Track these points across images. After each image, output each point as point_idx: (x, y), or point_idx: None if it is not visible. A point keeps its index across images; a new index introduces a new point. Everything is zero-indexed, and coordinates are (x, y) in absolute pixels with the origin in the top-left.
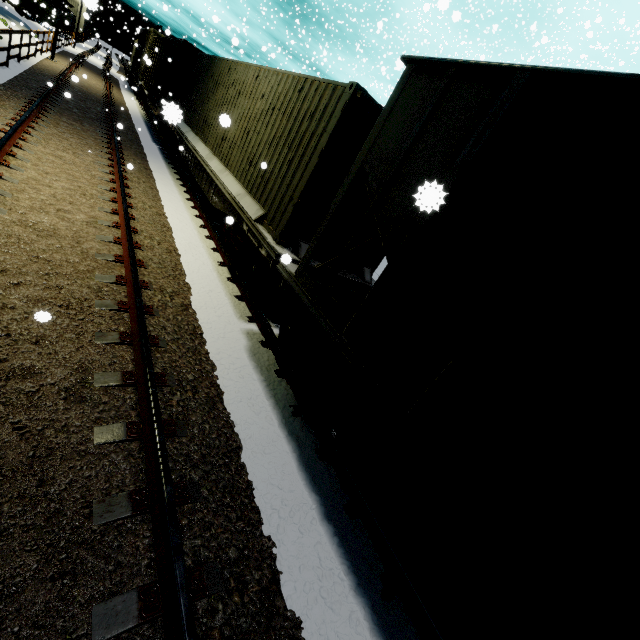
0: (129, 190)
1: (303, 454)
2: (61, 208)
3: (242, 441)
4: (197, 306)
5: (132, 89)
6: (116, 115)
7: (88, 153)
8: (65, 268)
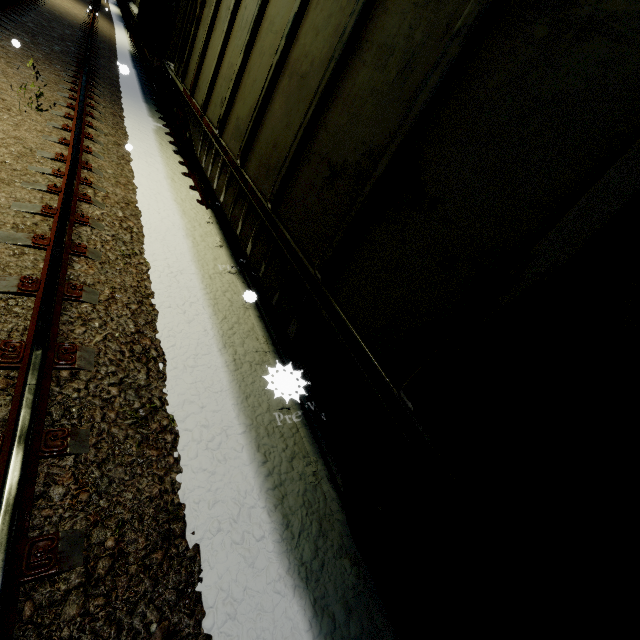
0: (98, 19)
1: (133, 57)
2: (70, 8)
3: (116, 49)
4: (115, 41)
5: (119, 6)
6: (100, 6)
7: (81, 6)
8: (72, 14)
